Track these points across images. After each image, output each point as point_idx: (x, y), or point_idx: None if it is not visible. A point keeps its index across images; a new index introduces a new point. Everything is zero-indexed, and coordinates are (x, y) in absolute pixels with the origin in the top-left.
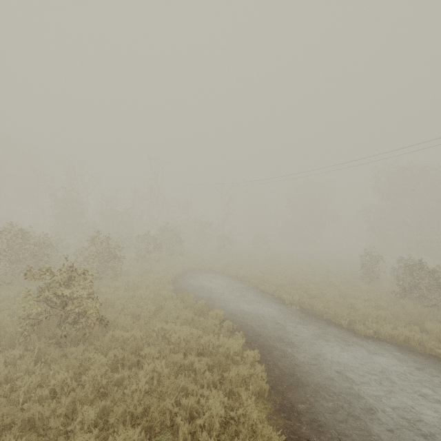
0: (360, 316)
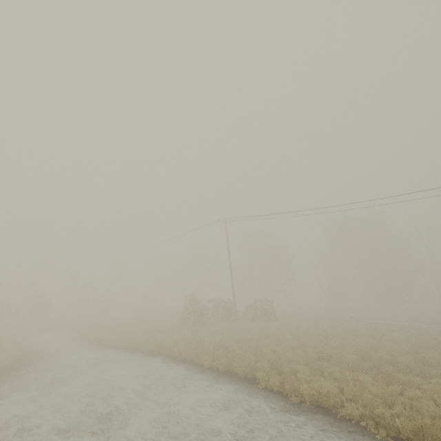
0: (125, 337)
